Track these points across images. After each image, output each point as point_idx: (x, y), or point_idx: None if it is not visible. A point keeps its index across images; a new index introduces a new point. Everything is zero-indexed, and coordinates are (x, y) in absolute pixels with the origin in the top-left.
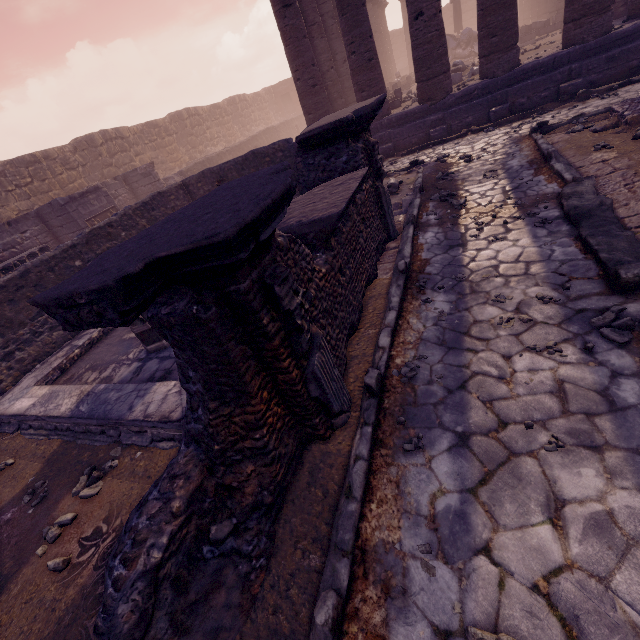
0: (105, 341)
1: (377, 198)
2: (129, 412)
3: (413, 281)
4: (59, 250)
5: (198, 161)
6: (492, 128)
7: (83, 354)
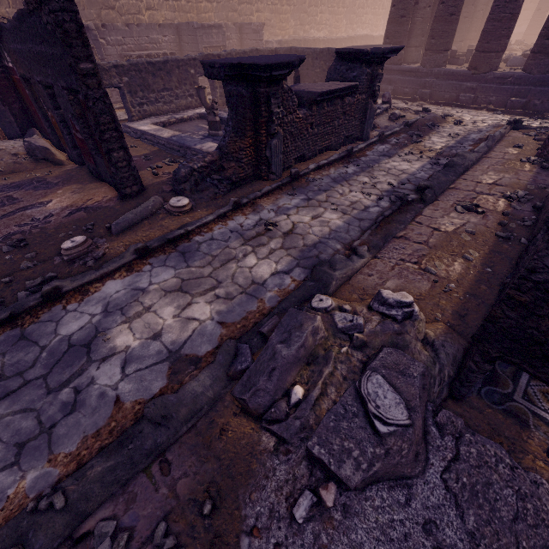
0: (189, 123)
1: (365, 109)
2: (194, 146)
3: (350, 158)
4: (187, 57)
5: (297, 38)
6: (500, 112)
7: (176, 123)
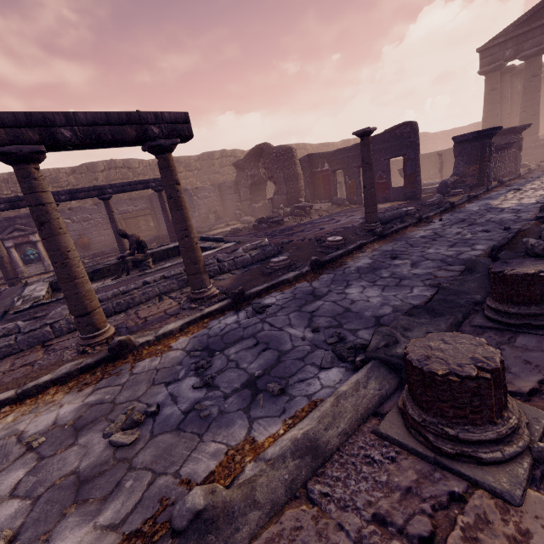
0: None
1: (515, 157)
2: None
3: (521, 178)
4: None
5: None
6: None
7: None
